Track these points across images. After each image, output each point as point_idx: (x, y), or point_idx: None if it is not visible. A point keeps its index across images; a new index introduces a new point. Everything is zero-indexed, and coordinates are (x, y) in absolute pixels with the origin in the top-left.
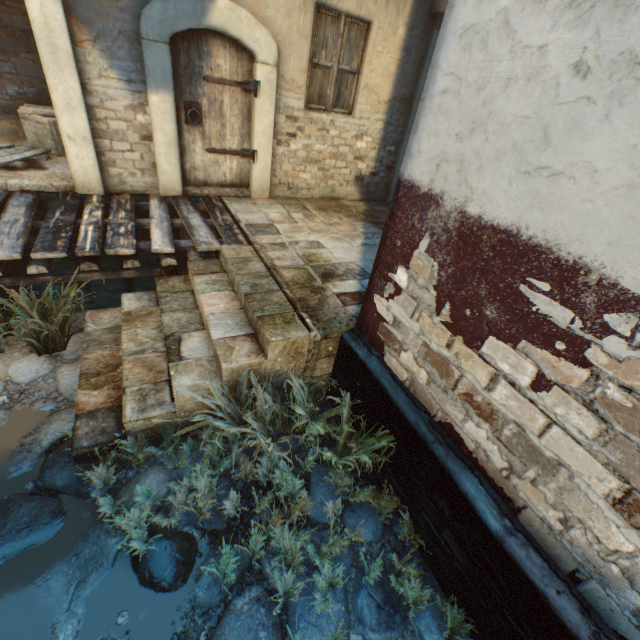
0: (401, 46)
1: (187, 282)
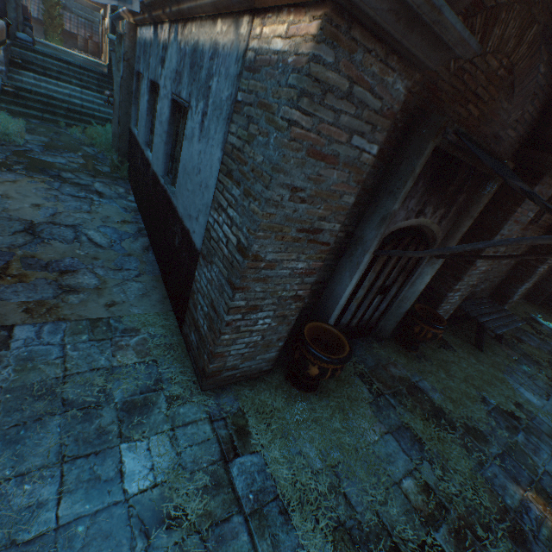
0: None
1: None
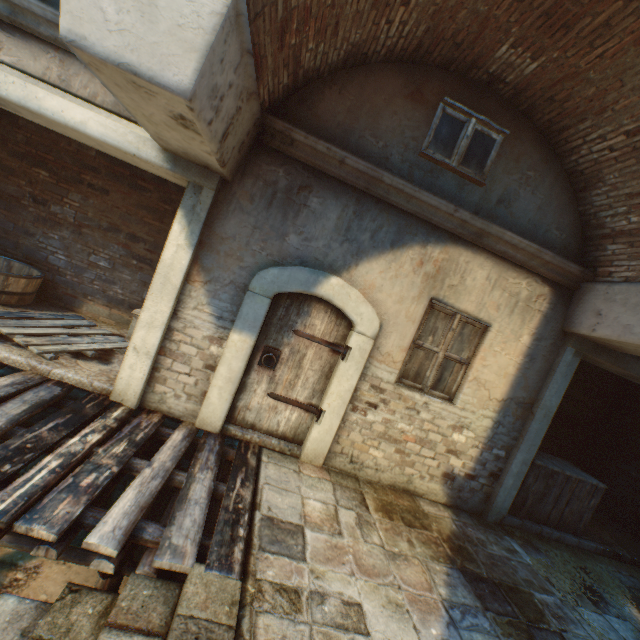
0: (523, 351)
1: (103, 619)
